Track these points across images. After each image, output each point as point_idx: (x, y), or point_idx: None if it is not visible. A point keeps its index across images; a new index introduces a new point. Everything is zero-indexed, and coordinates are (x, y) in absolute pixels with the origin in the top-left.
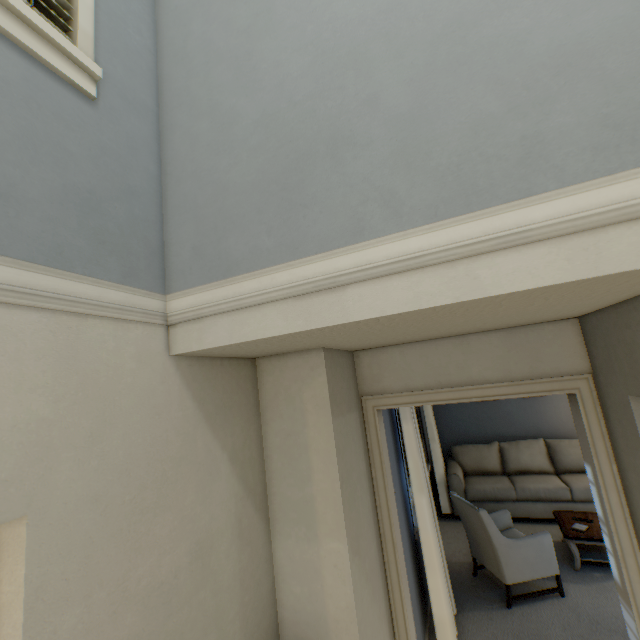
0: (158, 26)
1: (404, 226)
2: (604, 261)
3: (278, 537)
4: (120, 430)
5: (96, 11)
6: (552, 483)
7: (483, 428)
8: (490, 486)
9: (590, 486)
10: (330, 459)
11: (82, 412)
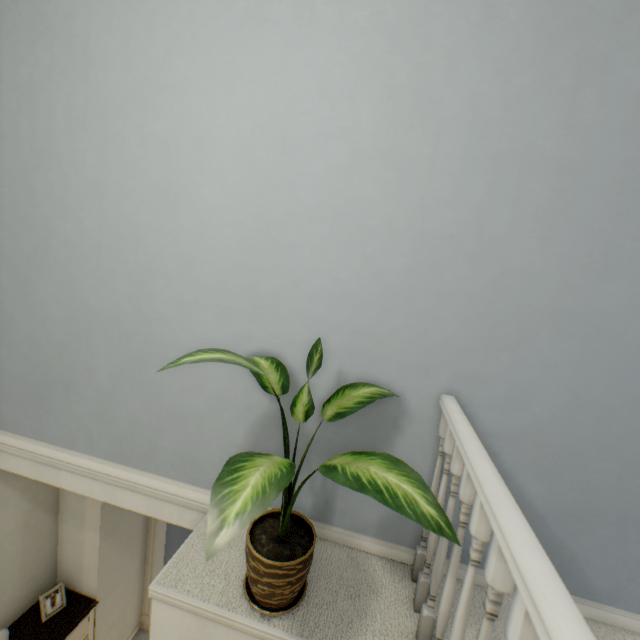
0: None
1: (93, 454)
2: (161, 513)
3: (63, 522)
4: None
5: None
6: None
7: None
8: None
9: None
10: None
11: None
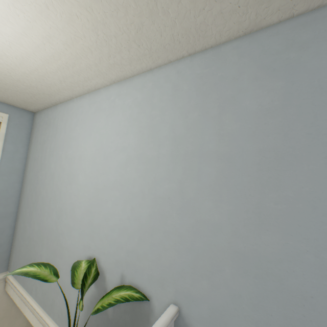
0: (24, 178)
1: (36, 299)
2: None
3: None
4: None
5: None
6: None
7: None
8: None
9: None
10: None
11: None
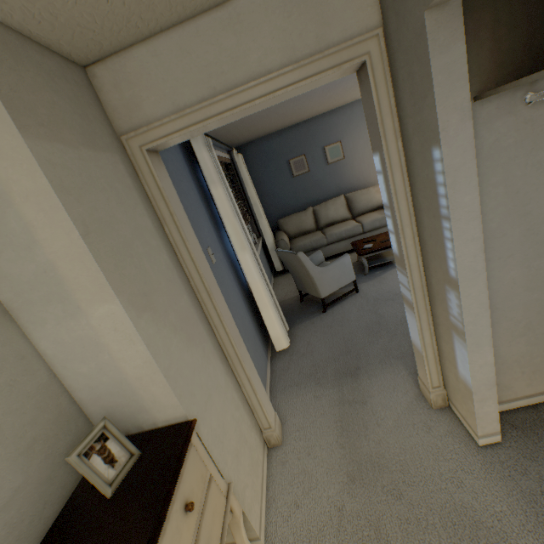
0: None
1: None
2: None
3: (33, 328)
4: None
5: None
6: (350, 225)
7: (300, 199)
8: (308, 241)
9: (378, 178)
10: (50, 203)
11: None
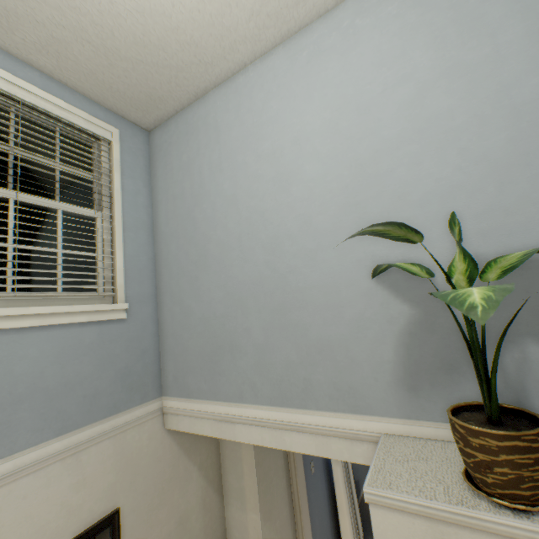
0: (155, 238)
1: (258, 402)
2: (329, 451)
3: (227, 504)
4: (143, 475)
5: (124, 265)
6: None
7: None
8: None
9: None
10: (252, 469)
11: (127, 473)
